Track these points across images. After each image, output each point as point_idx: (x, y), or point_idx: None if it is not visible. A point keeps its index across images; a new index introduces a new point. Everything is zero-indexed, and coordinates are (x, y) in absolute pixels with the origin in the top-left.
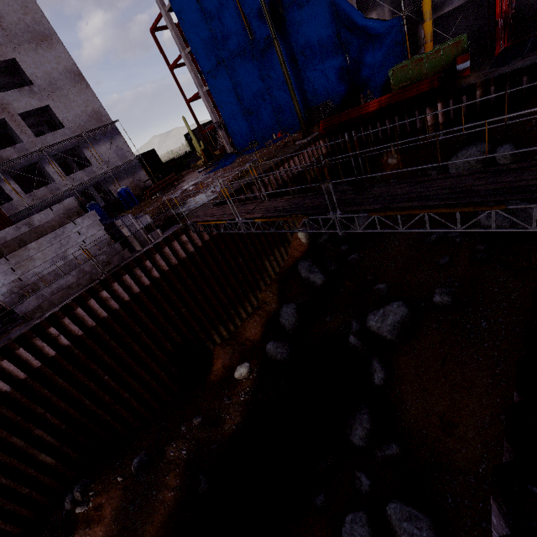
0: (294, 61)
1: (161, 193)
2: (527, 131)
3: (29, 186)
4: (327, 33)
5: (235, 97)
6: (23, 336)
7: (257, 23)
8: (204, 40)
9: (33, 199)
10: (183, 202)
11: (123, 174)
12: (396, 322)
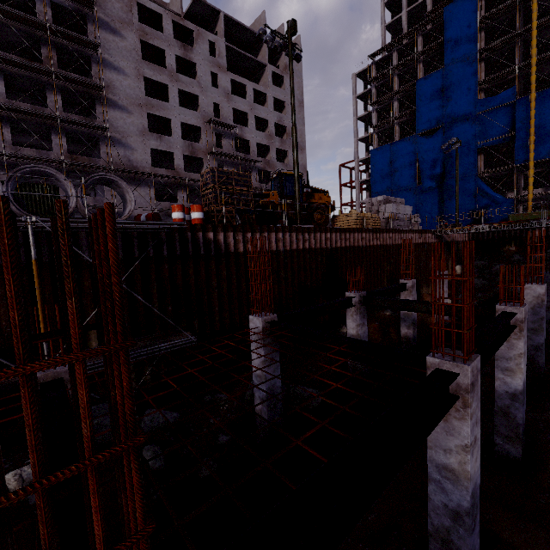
0: (442, 201)
1: None
2: None
3: None
4: (468, 194)
5: None
6: (397, 231)
7: (426, 180)
8: (383, 178)
9: None
10: None
11: None
12: None
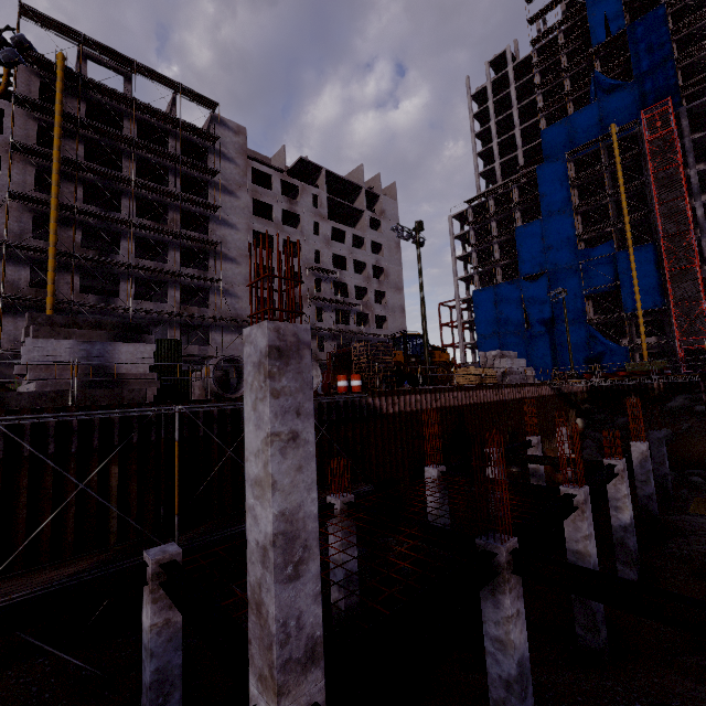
0: (554, 346)
1: None
2: None
3: None
4: (581, 341)
5: None
6: (514, 385)
7: (535, 324)
8: (488, 320)
9: None
10: None
11: None
12: (667, 434)
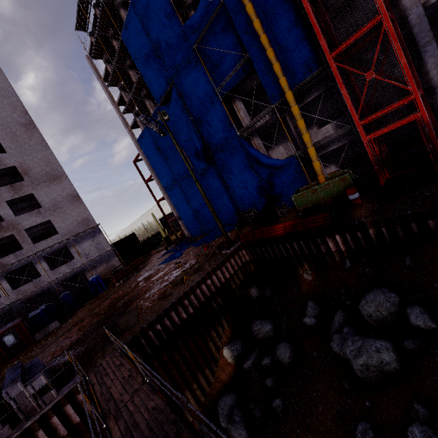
0: (223, 182)
1: (123, 280)
2: (436, 287)
3: (27, 275)
4: (244, 166)
5: (186, 202)
6: None
7: (195, 160)
8: (163, 169)
9: (19, 293)
10: (118, 314)
11: (99, 262)
12: None
